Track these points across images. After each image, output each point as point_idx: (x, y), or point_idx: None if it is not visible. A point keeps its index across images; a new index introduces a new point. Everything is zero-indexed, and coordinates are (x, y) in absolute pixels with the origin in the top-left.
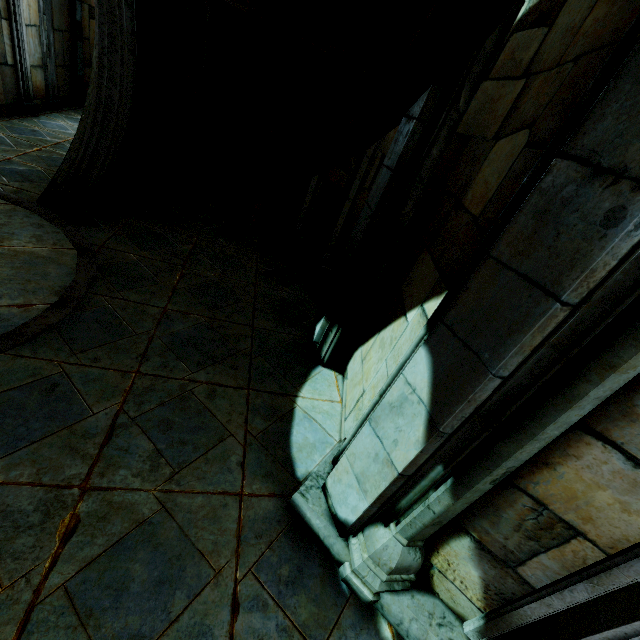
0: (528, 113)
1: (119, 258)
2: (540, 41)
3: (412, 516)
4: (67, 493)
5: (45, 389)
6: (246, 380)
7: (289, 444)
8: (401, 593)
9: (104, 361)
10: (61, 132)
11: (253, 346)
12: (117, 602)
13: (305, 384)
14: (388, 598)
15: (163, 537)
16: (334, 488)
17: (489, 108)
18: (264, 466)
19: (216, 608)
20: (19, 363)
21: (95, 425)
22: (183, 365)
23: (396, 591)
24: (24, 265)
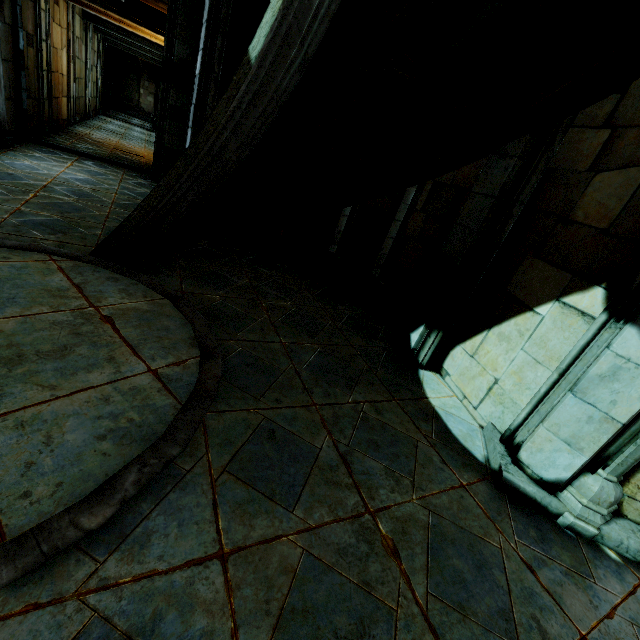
0: (633, 155)
1: (207, 301)
2: (614, 103)
3: (623, 456)
4: (364, 520)
5: (268, 437)
6: (387, 393)
7: (455, 438)
8: (609, 522)
9: (284, 401)
10: (36, 173)
11: (367, 363)
12: (468, 592)
13: (424, 387)
14: (606, 528)
15: (450, 533)
16: (533, 458)
17: (569, 148)
18: (457, 459)
19: (522, 573)
20: (227, 418)
21: (330, 458)
22: (338, 390)
23: (606, 522)
24: (141, 322)
